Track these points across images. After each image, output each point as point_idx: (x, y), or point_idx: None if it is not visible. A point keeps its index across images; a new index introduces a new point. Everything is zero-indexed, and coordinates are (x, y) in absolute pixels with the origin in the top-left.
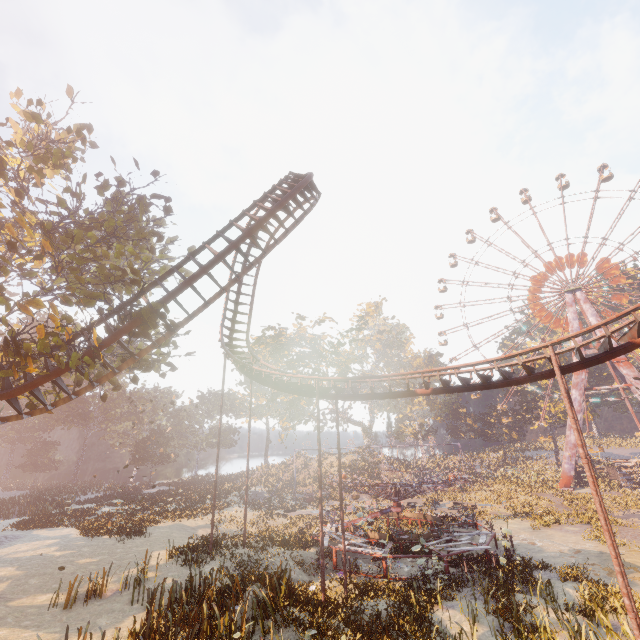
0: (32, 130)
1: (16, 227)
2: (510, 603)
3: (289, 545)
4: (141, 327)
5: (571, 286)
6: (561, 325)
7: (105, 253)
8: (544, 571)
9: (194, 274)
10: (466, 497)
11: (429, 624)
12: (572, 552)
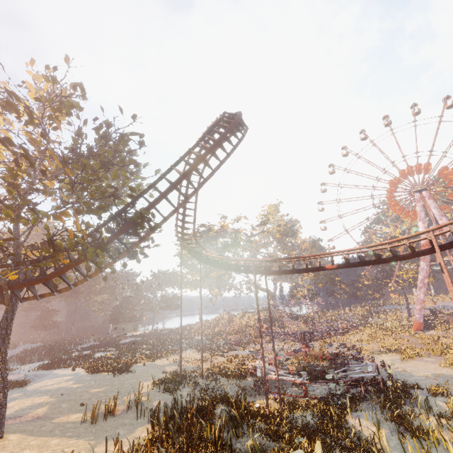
0: (42, 89)
1: (40, 160)
2: (400, 413)
3: (234, 376)
4: (132, 228)
5: (418, 187)
6: (411, 216)
7: (105, 176)
8: (418, 390)
9: (167, 189)
10: (347, 339)
11: (346, 428)
12: (434, 376)
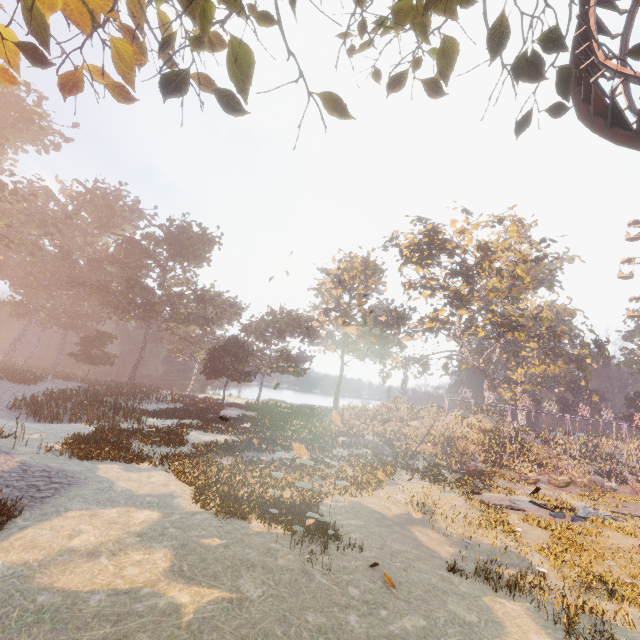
0: None
1: None
2: None
3: None
4: None
5: None
6: None
7: None
8: None
9: None
10: None
11: None
12: None
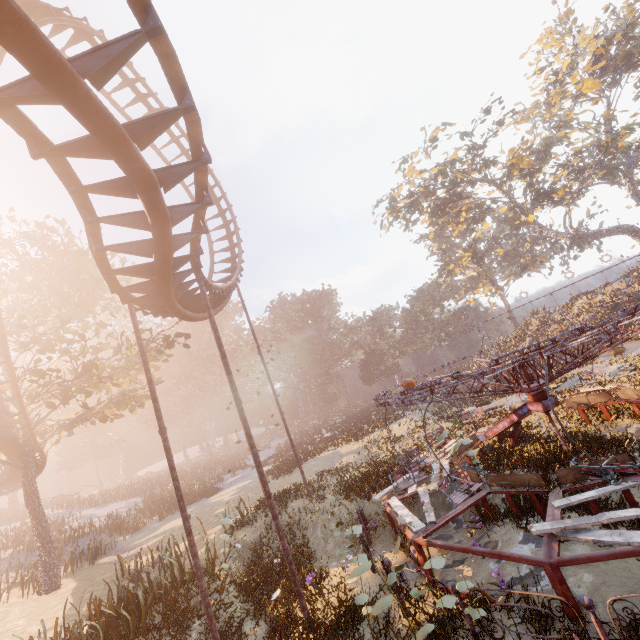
0: None
1: None
2: None
3: (347, 494)
4: None
5: None
6: None
7: None
8: None
9: None
10: None
11: None
12: None
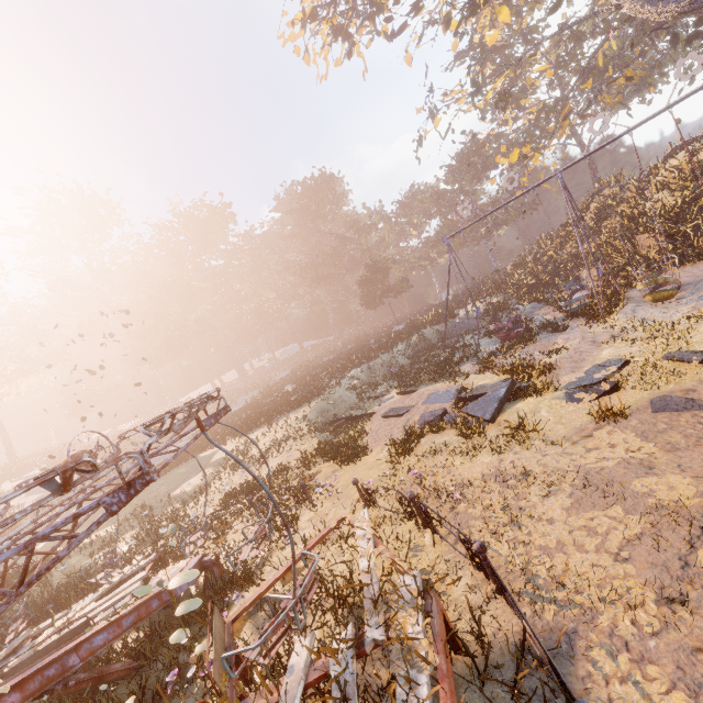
0: None
1: None
2: None
3: None
4: None
5: None
6: None
7: None
8: None
9: None
10: None
11: None
12: None
